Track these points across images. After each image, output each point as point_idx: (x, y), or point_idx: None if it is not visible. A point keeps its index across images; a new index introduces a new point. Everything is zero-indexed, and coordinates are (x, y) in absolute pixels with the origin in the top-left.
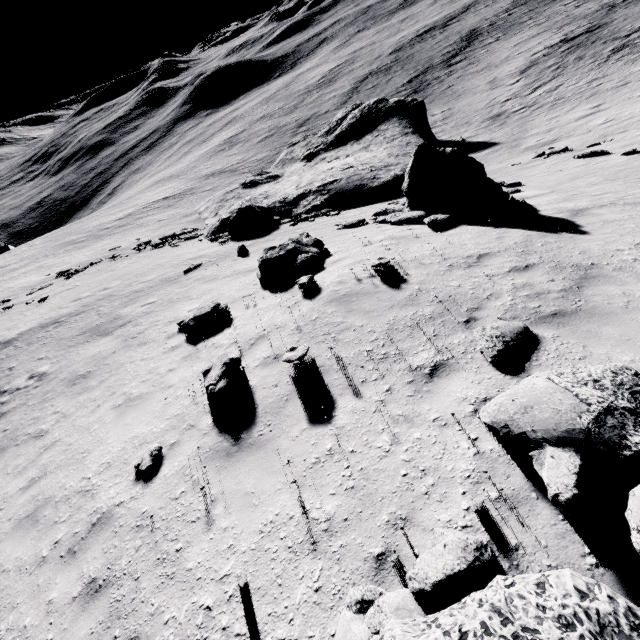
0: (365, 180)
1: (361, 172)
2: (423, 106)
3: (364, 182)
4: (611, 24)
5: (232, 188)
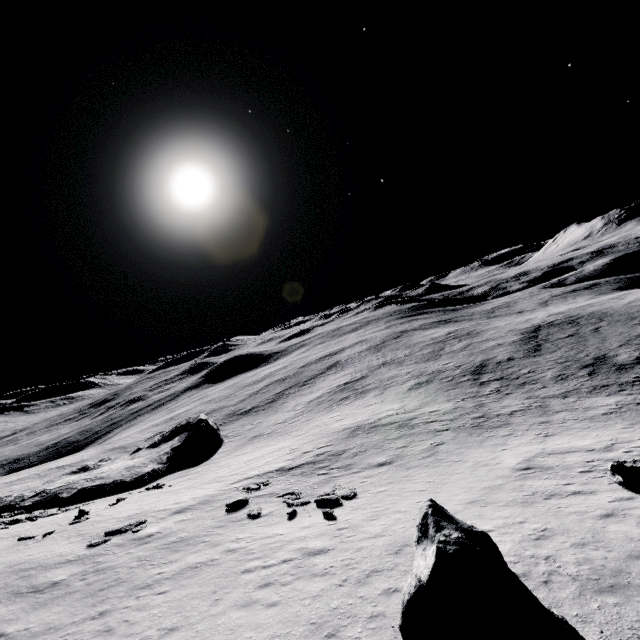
0: (69, 489)
1: (81, 481)
2: (204, 426)
3: (65, 491)
4: (367, 377)
5: (67, 471)
